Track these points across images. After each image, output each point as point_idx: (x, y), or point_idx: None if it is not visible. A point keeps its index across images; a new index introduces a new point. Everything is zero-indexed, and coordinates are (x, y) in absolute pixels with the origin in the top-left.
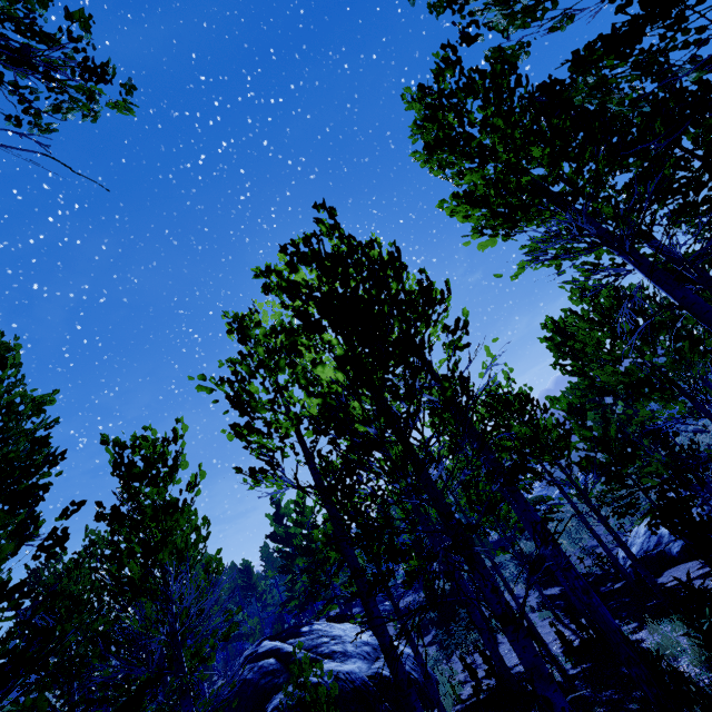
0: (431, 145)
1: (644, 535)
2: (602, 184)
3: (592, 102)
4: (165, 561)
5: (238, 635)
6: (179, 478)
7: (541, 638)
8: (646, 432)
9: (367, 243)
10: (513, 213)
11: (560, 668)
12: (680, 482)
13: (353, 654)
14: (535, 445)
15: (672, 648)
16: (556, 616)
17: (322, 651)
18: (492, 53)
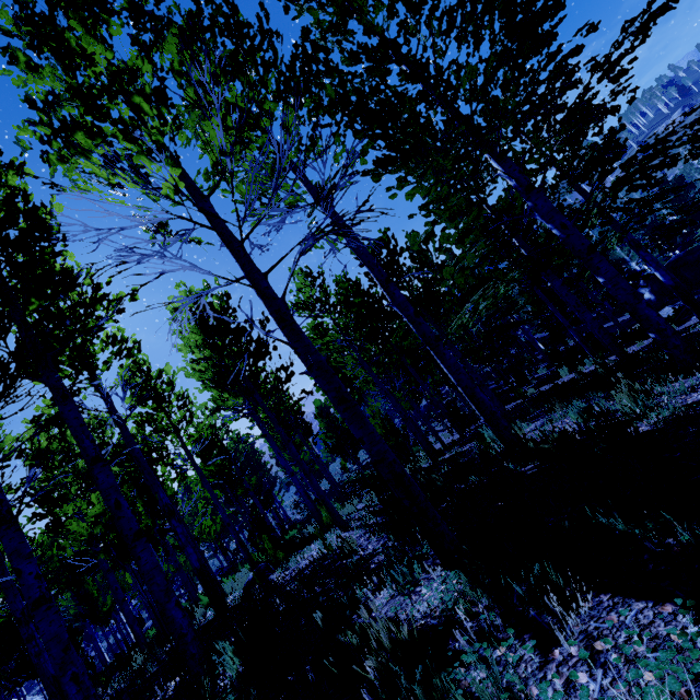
0: None
1: None
2: None
3: None
4: None
5: None
6: None
7: None
8: None
9: None
10: None
11: None
12: None
13: None
14: None
15: None
16: None
17: None
18: None
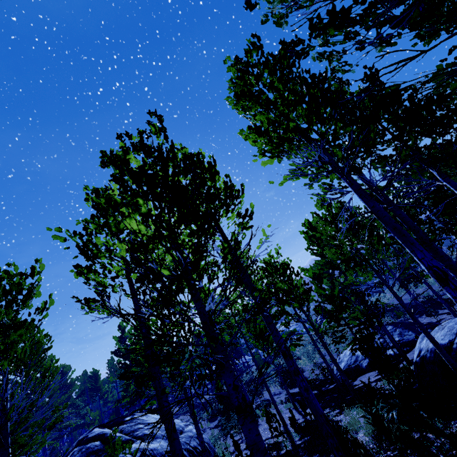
0: (238, 94)
1: (349, 355)
2: (337, 137)
3: (322, 61)
4: (4, 367)
5: (82, 424)
6: (31, 304)
7: (284, 420)
8: (354, 292)
9: (195, 153)
10: (282, 142)
11: (292, 440)
12: (369, 323)
13: (158, 436)
14: (289, 296)
15: (355, 425)
16: (295, 406)
17: (136, 434)
18: (265, 19)
